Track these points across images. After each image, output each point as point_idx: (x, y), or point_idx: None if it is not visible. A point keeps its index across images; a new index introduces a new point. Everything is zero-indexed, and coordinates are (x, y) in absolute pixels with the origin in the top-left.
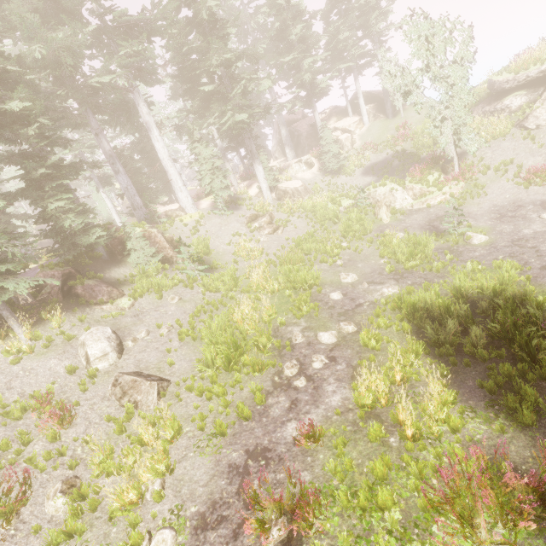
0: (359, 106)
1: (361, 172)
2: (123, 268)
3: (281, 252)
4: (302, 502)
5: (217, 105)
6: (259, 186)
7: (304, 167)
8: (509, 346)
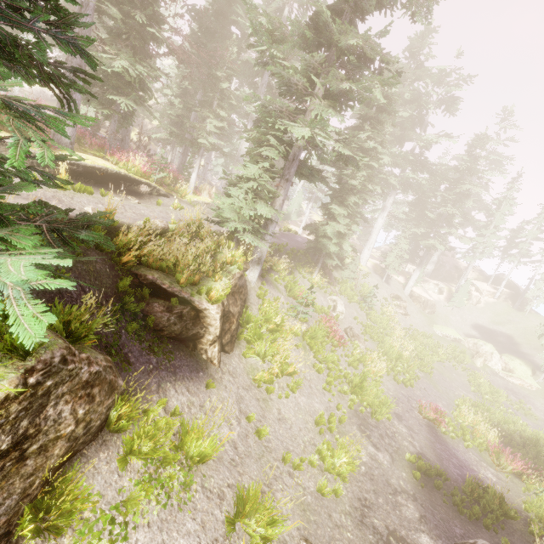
0: (500, 285)
1: (471, 324)
2: (336, 272)
3: (416, 332)
4: (438, 419)
5: (426, 225)
6: (405, 279)
7: (436, 290)
8: (527, 452)
